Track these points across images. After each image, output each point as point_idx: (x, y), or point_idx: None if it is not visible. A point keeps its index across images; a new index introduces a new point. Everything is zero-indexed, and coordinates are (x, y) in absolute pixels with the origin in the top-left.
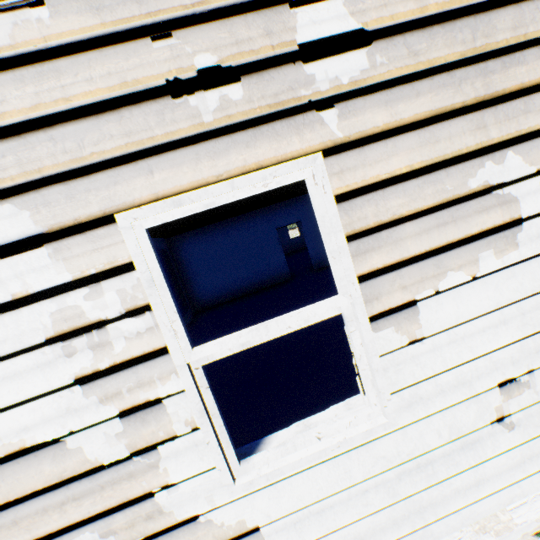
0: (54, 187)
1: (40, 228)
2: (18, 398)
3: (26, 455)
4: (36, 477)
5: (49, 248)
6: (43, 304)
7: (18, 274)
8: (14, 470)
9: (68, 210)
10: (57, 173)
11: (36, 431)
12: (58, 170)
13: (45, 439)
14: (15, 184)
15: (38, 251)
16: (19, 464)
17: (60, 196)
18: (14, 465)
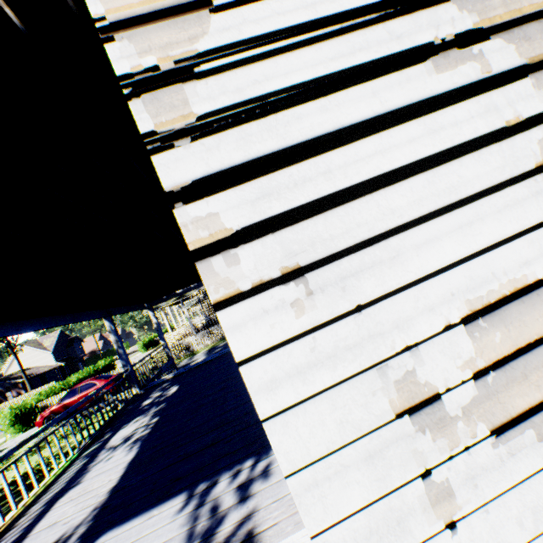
0: (530, 25)
1: (522, 60)
2: (516, 229)
3: (528, 293)
4: (538, 321)
5: (530, 79)
6: (530, 131)
7: (508, 103)
8: (519, 311)
9: (542, 45)
10: (531, 13)
11: (534, 266)
12: (532, 11)
13: (542, 275)
14: (501, 22)
15: (522, 82)
16: (522, 304)
17: (535, 32)
18: (518, 305)
